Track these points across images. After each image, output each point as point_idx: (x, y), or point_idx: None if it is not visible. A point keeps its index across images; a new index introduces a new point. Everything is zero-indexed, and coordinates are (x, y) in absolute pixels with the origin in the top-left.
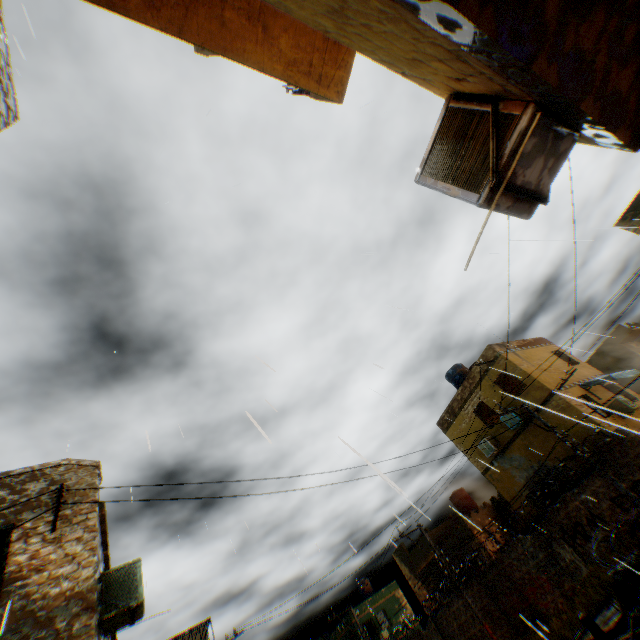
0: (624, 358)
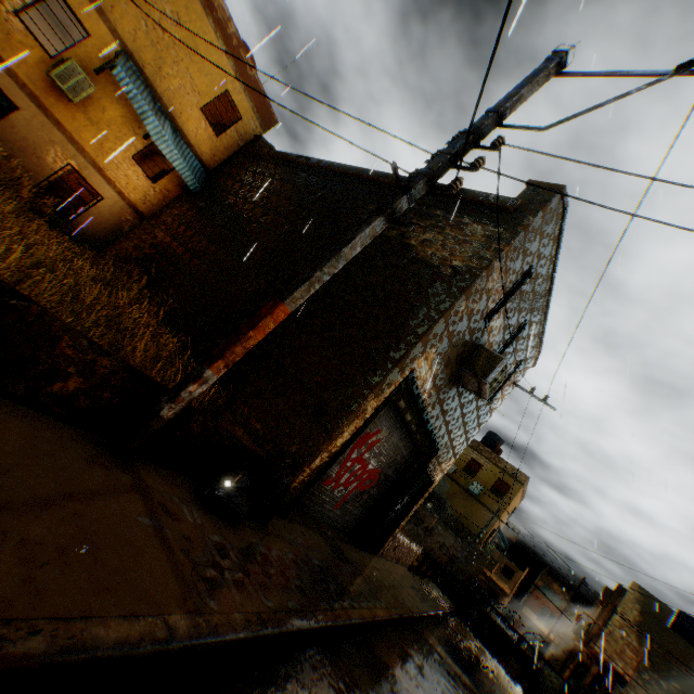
0: None
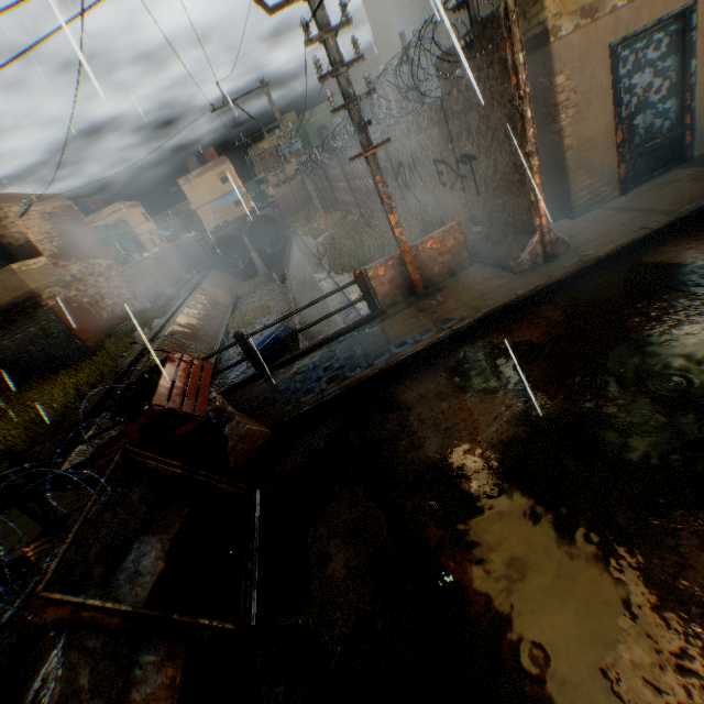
0: None
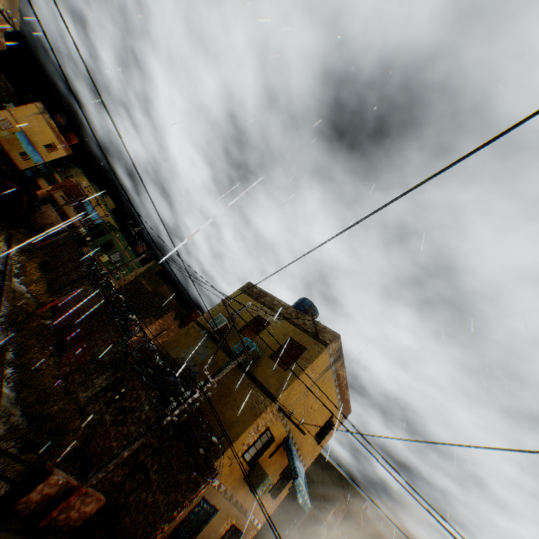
0: (329, 495)
